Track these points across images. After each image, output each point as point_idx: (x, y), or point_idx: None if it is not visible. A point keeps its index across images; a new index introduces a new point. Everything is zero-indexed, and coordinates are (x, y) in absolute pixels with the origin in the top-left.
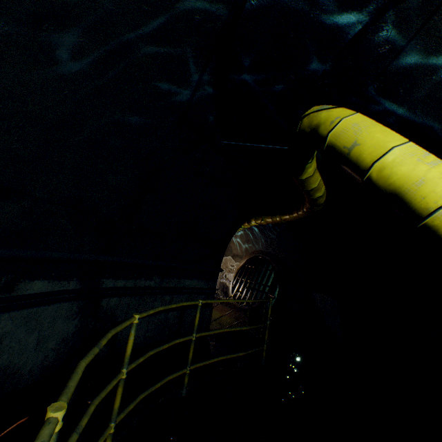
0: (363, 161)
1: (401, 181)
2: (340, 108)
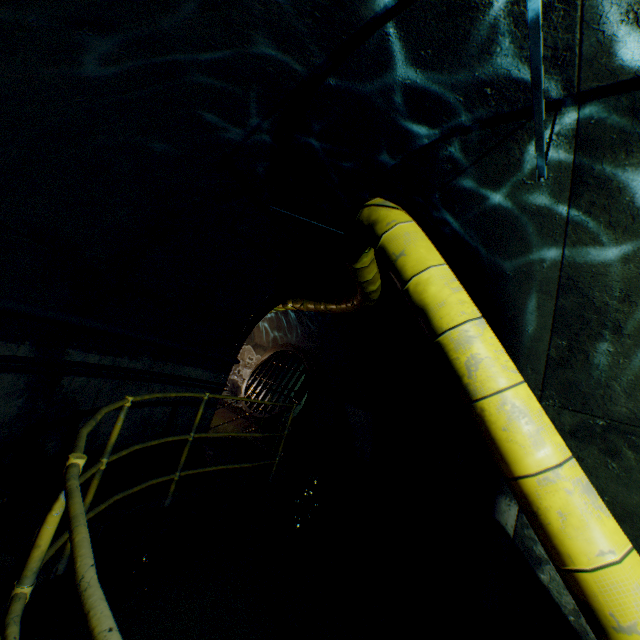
0: (406, 272)
1: (429, 299)
2: (399, 211)
